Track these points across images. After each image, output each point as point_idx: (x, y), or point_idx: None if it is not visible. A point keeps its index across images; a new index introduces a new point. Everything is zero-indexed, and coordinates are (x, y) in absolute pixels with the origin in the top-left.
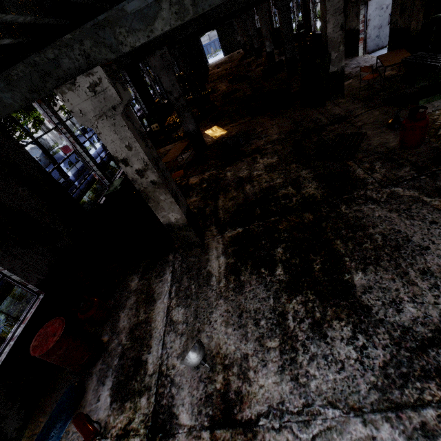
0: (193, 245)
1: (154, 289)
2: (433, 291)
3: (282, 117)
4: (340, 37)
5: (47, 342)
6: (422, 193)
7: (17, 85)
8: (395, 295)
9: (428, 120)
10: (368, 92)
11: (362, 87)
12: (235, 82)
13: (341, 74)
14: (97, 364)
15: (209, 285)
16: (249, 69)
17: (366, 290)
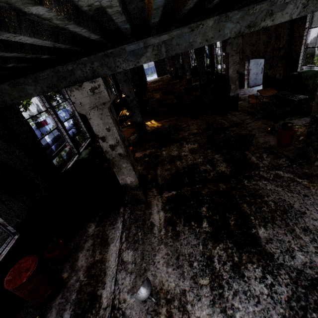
0: (140, 202)
1: (108, 235)
2: (313, 243)
3: (199, 119)
4: (236, 77)
5: (21, 276)
6: (295, 176)
7: (40, 82)
8: (288, 246)
9: (294, 130)
10: (253, 110)
11: (249, 106)
12: (166, 94)
13: (236, 97)
14: (57, 299)
15: (152, 233)
16: (175, 87)
17: (268, 241)
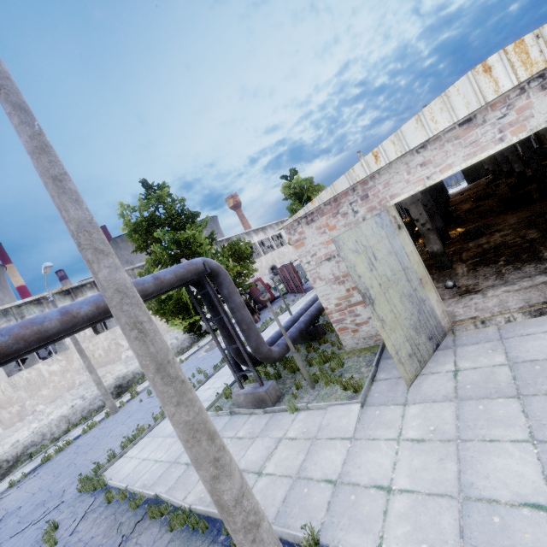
0: (446, 267)
1: None
2: None
3: (522, 211)
4: None
5: None
6: None
7: None
8: None
9: None
10: None
11: None
12: (479, 200)
13: None
14: None
15: (456, 275)
16: (497, 189)
17: None
